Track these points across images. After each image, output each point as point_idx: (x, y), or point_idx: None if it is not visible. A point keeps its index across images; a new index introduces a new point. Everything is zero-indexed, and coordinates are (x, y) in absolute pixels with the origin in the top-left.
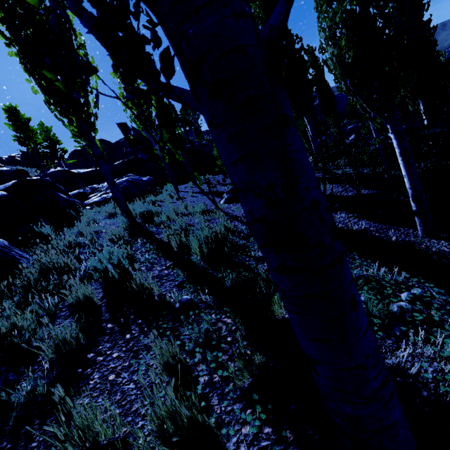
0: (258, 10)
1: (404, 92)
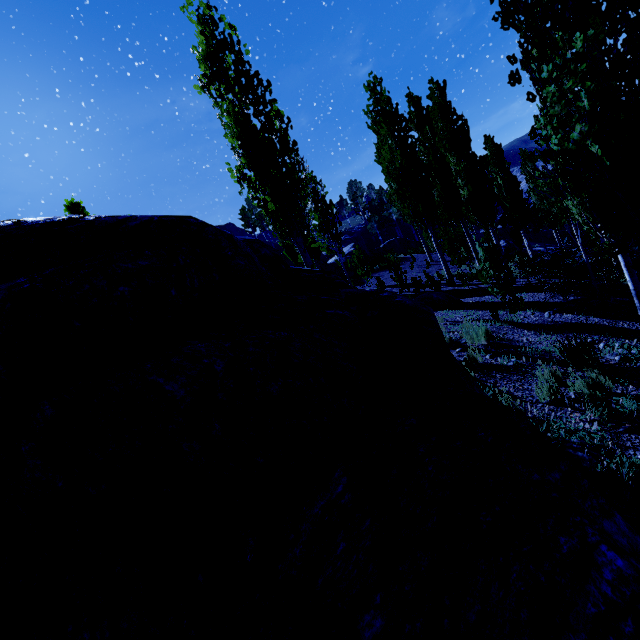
0: (413, 118)
1: None
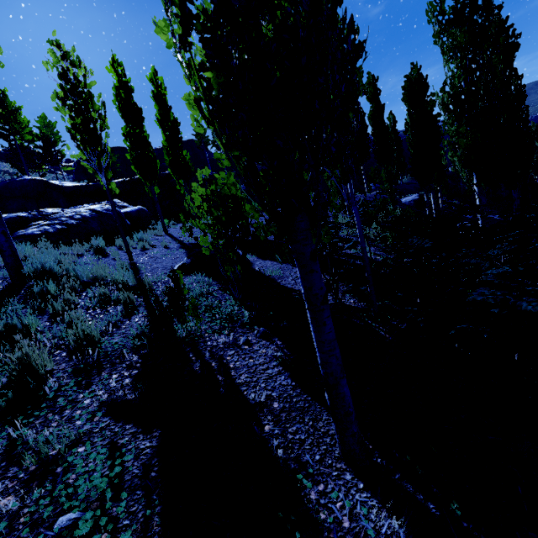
0: None
1: (453, 156)
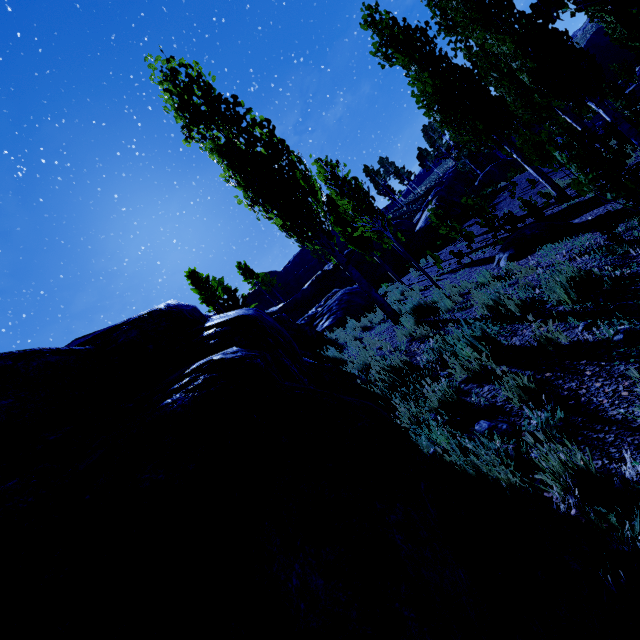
0: (439, 20)
1: None
